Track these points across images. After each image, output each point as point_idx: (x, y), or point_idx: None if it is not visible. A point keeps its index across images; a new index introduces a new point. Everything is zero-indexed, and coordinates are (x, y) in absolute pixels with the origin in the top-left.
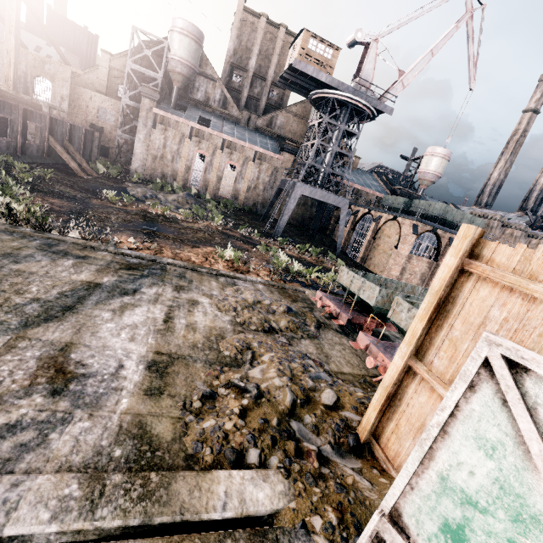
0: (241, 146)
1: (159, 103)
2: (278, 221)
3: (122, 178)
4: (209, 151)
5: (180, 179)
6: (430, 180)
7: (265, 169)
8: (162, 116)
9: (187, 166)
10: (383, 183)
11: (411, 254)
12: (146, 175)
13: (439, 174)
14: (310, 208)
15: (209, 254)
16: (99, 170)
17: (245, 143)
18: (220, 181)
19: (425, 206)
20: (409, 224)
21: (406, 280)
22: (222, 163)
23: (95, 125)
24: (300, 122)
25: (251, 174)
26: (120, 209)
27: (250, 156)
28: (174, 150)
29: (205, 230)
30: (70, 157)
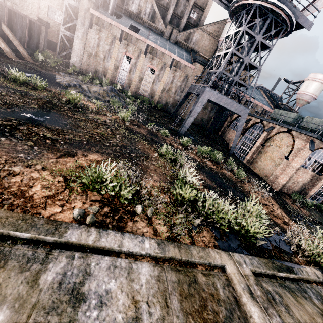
0: (161, 53)
1: (96, 5)
2: (184, 121)
3: (59, 68)
4: (135, 54)
5: (109, 76)
6: (307, 100)
7: (178, 75)
8: (97, 17)
9: (116, 65)
10: (268, 99)
11: (300, 166)
12: (82, 69)
13: (316, 96)
14: (209, 112)
15: (82, 172)
16: (39, 58)
17: (165, 51)
18: (141, 81)
19: (319, 124)
20: (305, 139)
21: (288, 187)
22: (144, 66)
23: (42, 19)
24: (212, 40)
25: (167, 78)
26: (18, 92)
27: (168, 63)
28: (106, 50)
29: (110, 124)
30: (1, 38)
